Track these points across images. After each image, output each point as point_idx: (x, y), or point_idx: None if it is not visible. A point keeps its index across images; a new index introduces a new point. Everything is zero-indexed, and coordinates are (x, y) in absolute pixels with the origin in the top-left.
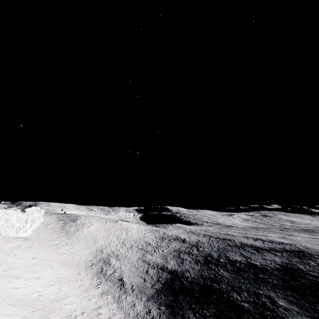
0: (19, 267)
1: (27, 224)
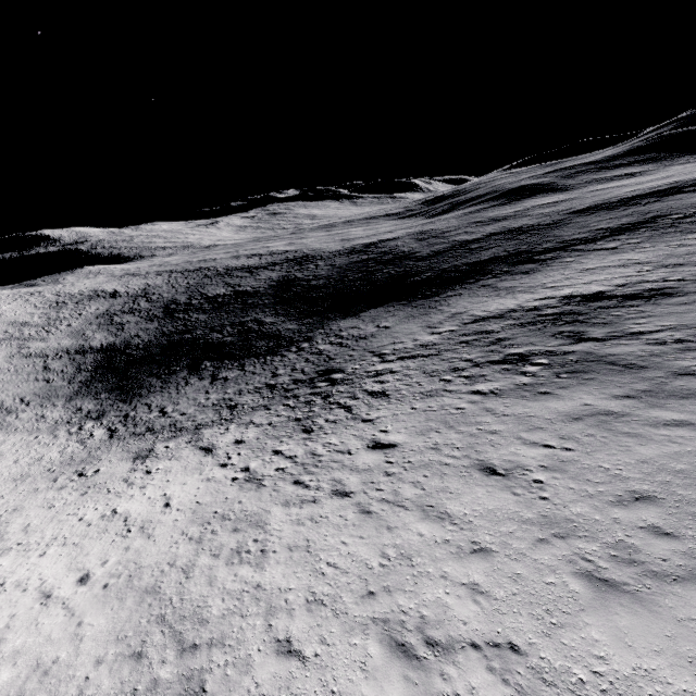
0: None
1: None
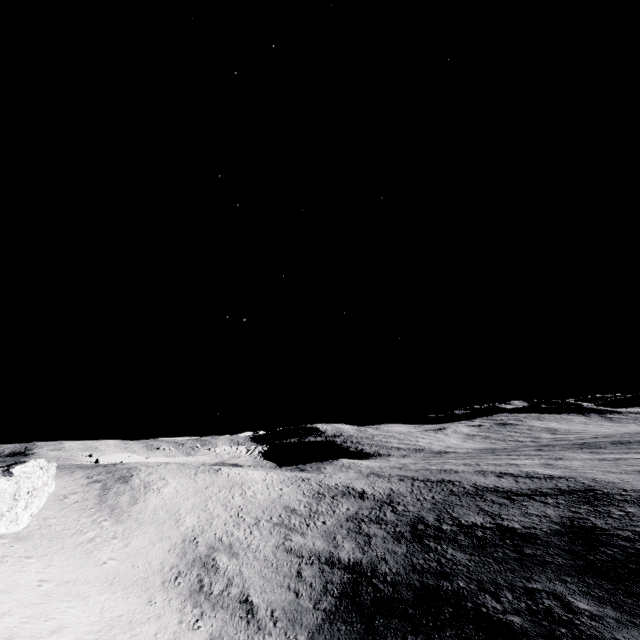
0: (9, 613)
1: (17, 502)
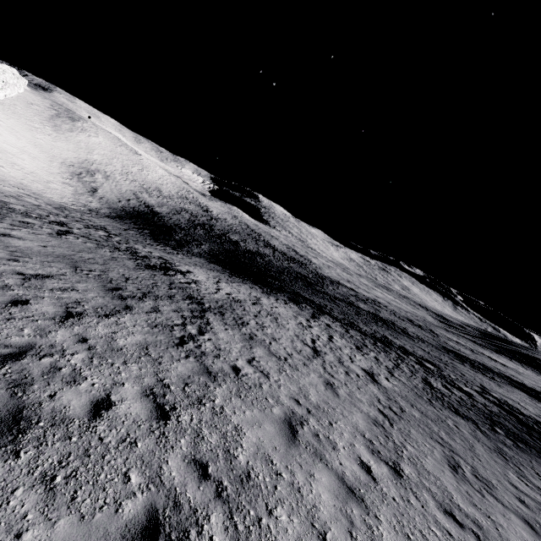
0: None
1: None
